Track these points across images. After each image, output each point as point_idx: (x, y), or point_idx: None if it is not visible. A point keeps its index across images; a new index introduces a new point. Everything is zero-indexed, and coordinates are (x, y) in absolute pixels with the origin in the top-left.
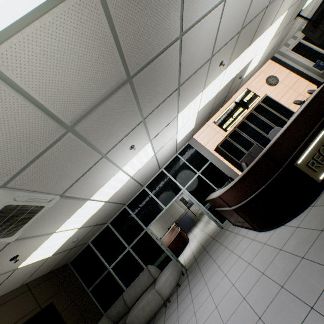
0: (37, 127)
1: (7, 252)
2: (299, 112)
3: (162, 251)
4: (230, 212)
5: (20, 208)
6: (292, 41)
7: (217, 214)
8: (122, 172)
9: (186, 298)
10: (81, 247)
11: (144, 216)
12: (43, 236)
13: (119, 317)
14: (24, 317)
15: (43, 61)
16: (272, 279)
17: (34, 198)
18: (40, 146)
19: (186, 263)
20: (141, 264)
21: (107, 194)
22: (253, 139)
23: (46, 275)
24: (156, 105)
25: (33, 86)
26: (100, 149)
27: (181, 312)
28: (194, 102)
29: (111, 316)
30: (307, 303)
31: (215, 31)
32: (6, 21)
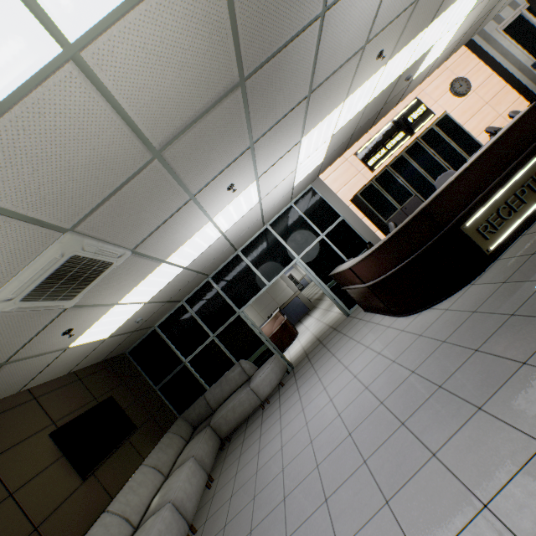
0: (121, 150)
1: (61, 322)
2: (484, 150)
3: (261, 342)
4: (362, 292)
5: (86, 262)
6: (508, 12)
7: (343, 297)
8: (212, 225)
9: (292, 397)
10: (144, 332)
11: (236, 294)
12: (103, 307)
13: (200, 420)
14: (79, 409)
15: (141, 58)
16: (403, 366)
17: (103, 250)
18: (120, 176)
19: (292, 360)
20: (230, 358)
21: (187, 257)
22: (413, 187)
23: (98, 364)
24: (273, 123)
25: (124, 93)
26: (189, 186)
27: (285, 411)
28: (328, 119)
29: (188, 419)
30: (436, 383)
31: (377, 1)
32: (110, 5)
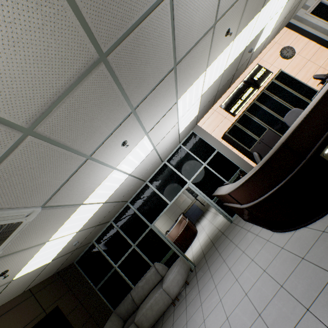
0: None
1: None
2: (327, 89)
3: (169, 248)
4: (240, 209)
5: None
6: (312, 1)
7: (226, 208)
8: (117, 171)
9: (195, 300)
10: (85, 247)
11: (148, 212)
12: (33, 248)
13: (128, 314)
14: (27, 325)
15: None
16: (294, 297)
17: (4, 216)
18: None
19: (194, 258)
20: (148, 262)
21: (103, 196)
22: (266, 123)
23: (50, 277)
24: (148, 91)
25: None
26: (81, 150)
27: (190, 316)
28: (196, 84)
29: (120, 314)
30: None
31: None
32: None
